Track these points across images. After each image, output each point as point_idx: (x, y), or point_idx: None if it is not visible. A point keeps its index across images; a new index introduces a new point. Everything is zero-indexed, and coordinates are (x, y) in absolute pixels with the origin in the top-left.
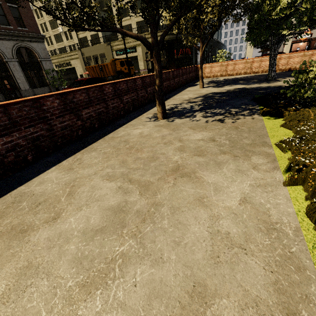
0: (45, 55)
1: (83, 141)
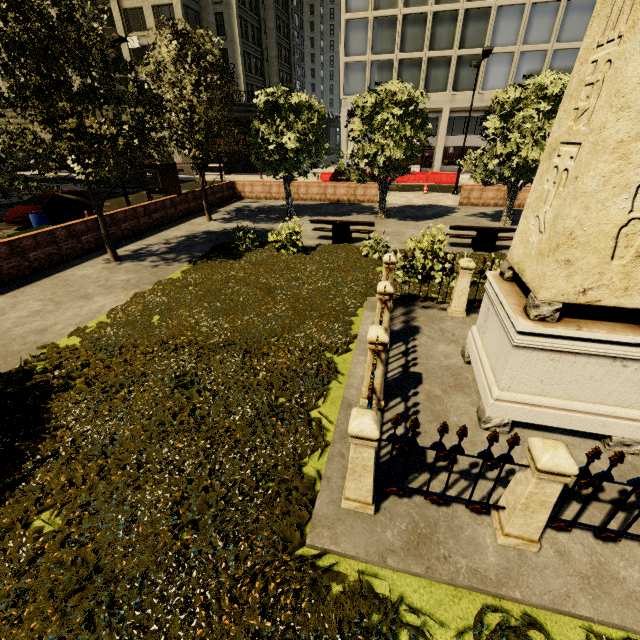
0: None
1: (30, 279)
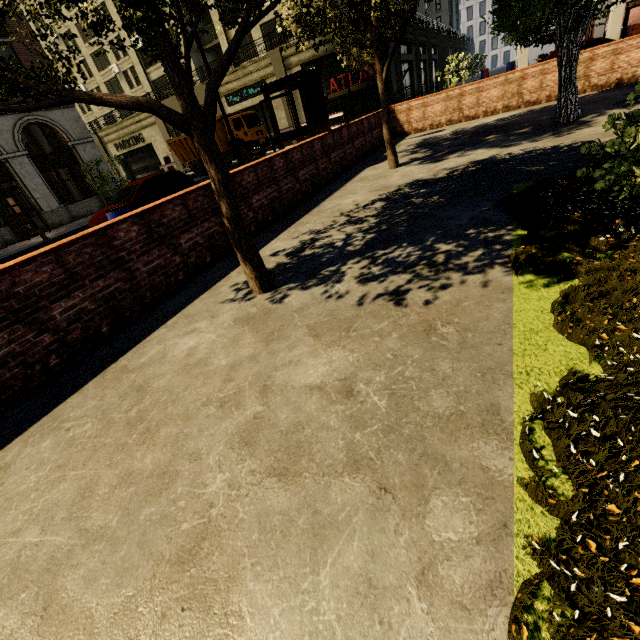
0: (80, 132)
1: (57, 385)
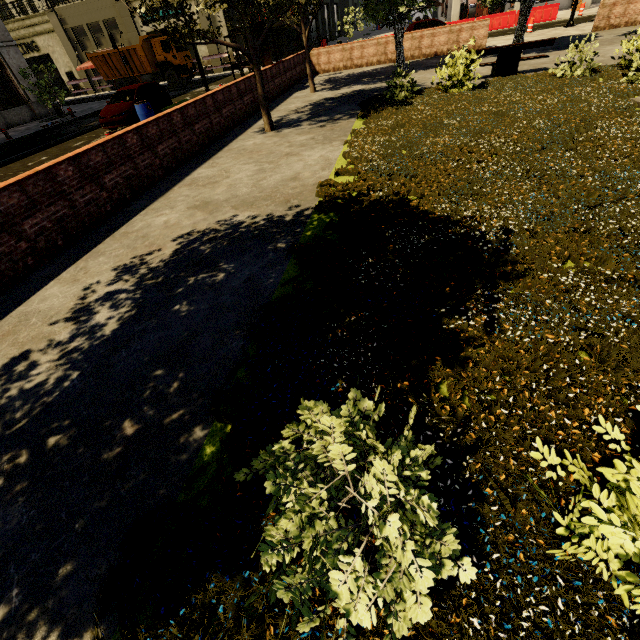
0: (1, 34)
1: (203, 155)
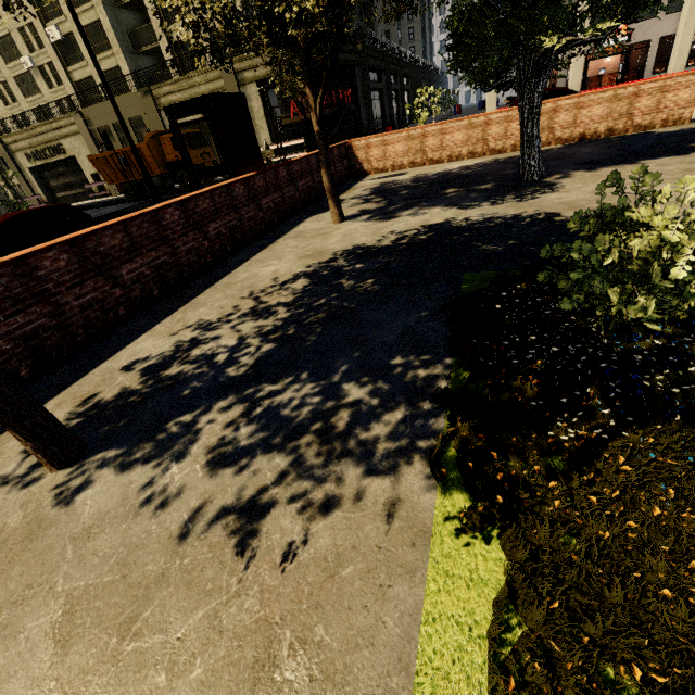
0: None
1: None
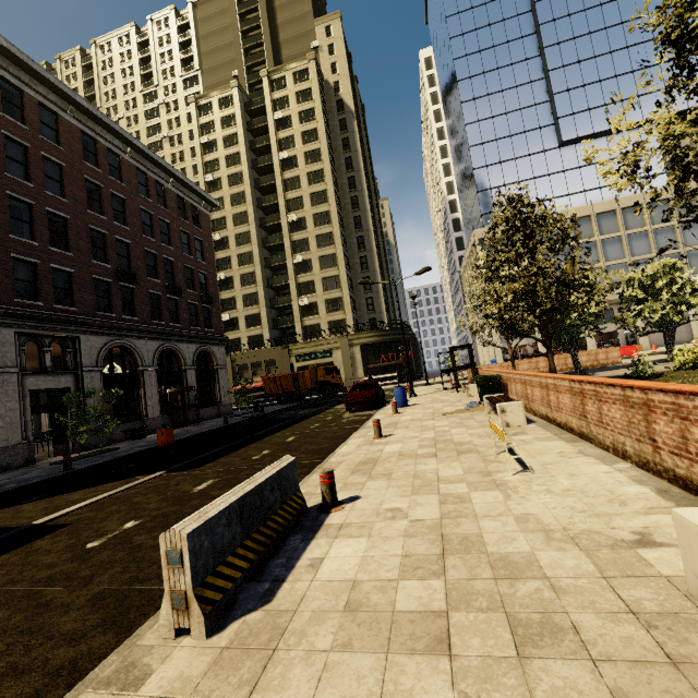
0: (222, 361)
1: None
